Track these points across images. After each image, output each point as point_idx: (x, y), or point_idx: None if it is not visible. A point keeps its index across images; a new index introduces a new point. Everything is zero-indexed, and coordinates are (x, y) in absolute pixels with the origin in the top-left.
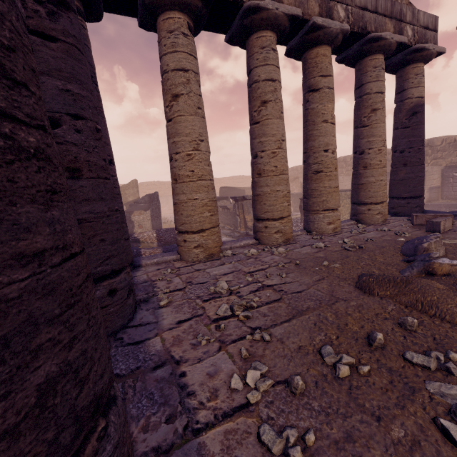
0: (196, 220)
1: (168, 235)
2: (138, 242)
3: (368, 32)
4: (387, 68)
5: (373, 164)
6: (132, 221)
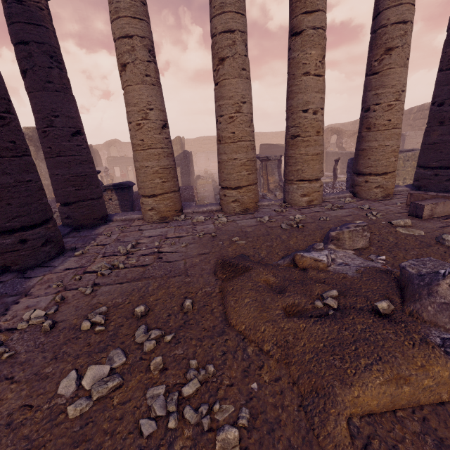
0: (148, 186)
1: (187, 192)
2: None
3: None
4: None
5: (378, 125)
6: None
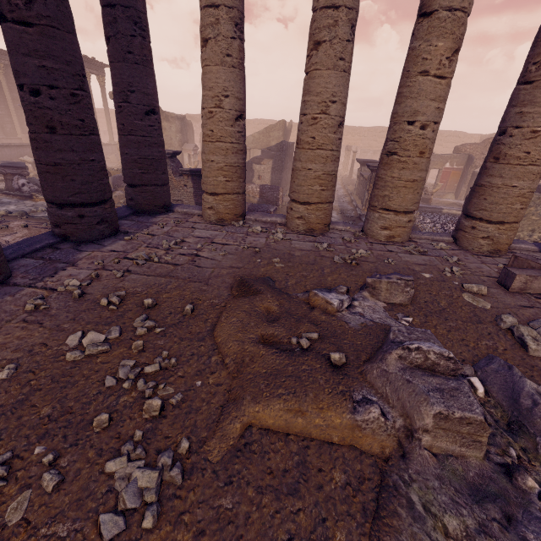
0: (211, 182)
1: (271, 193)
2: None
3: None
4: None
5: (510, 156)
6: (253, 169)
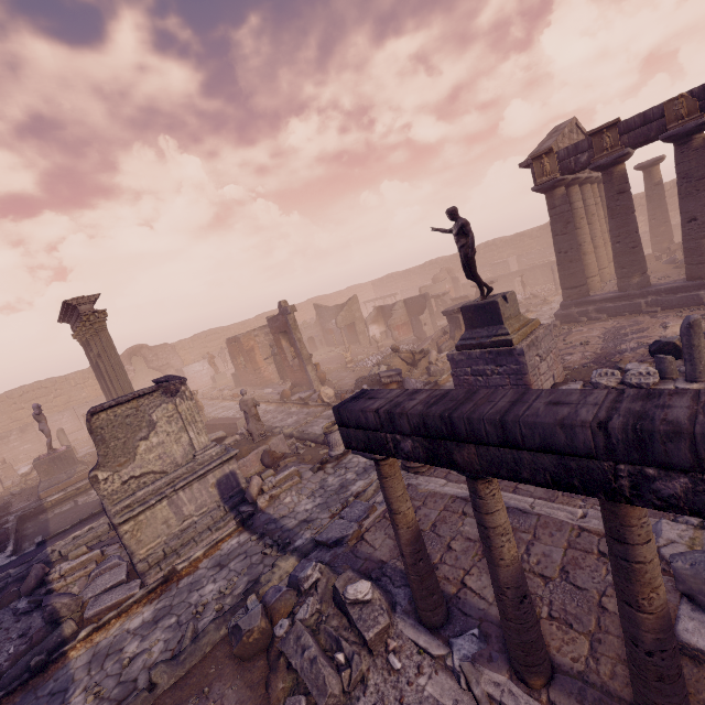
0: (596, 270)
1: None
2: None
3: None
4: None
5: None
6: (420, 320)
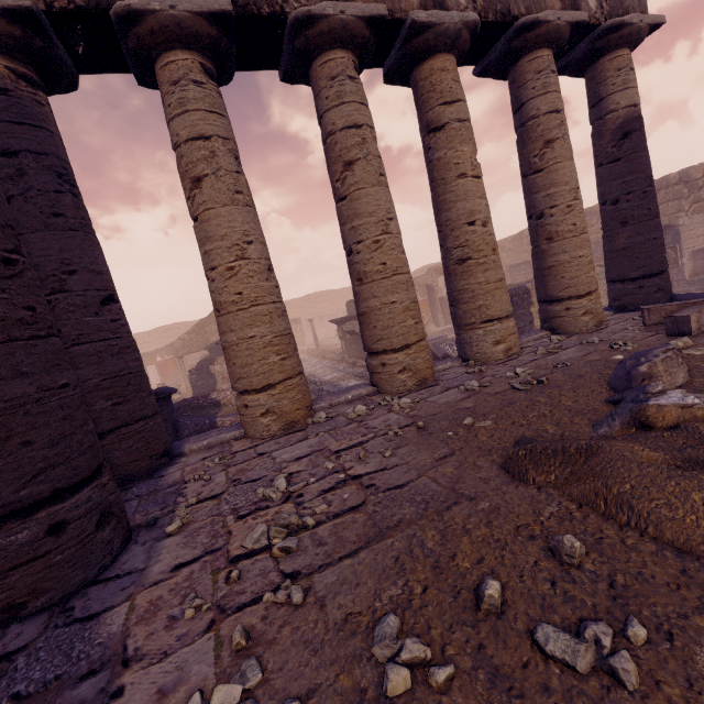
0: (257, 370)
1: None
2: (217, 406)
3: (515, 17)
4: (567, 70)
5: (562, 232)
6: (212, 373)
